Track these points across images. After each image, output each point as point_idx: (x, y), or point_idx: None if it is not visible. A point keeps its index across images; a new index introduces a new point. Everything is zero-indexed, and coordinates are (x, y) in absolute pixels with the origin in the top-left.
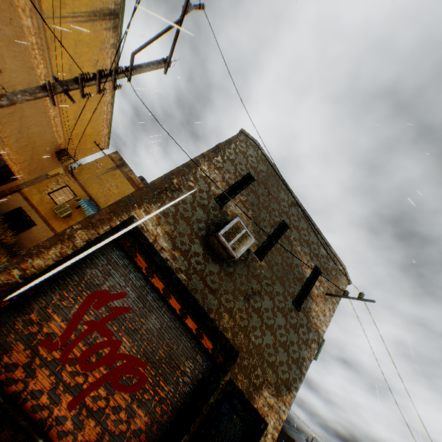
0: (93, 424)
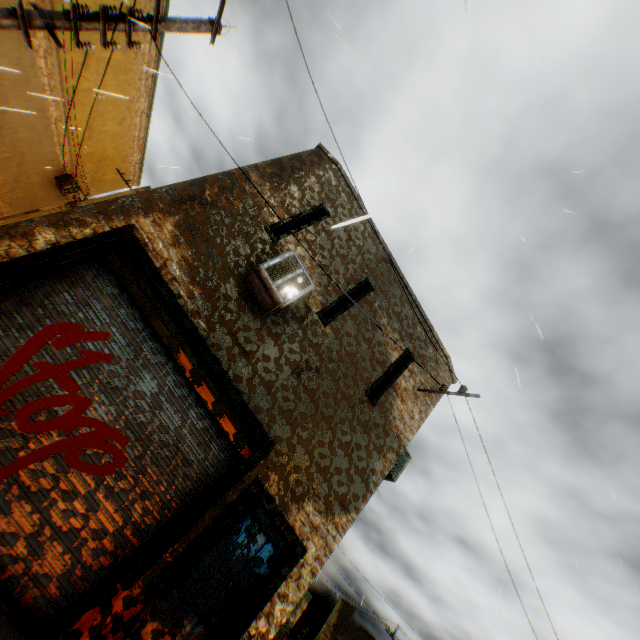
0: (29, 512)
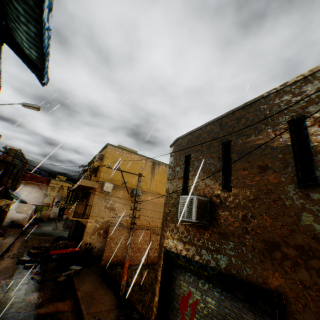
0: None
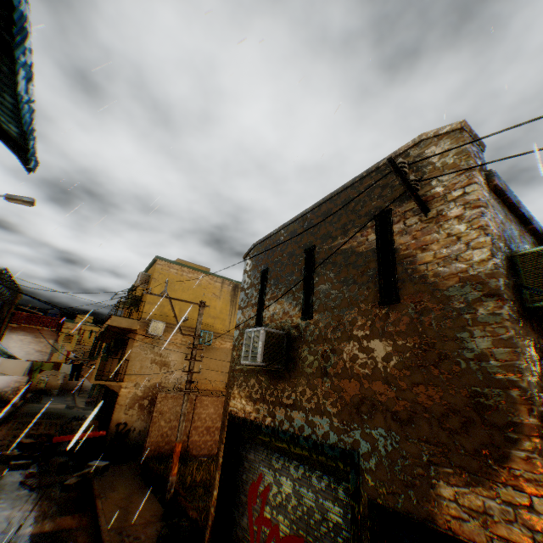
0: None
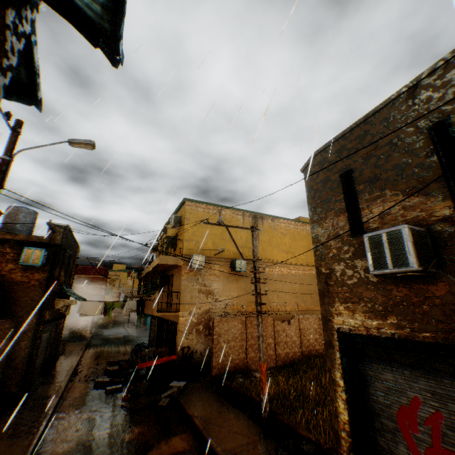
0: None
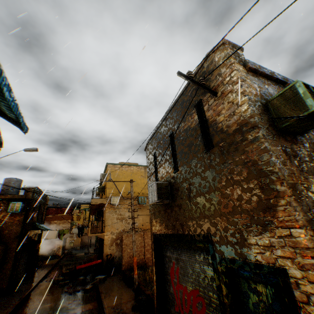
0: None
